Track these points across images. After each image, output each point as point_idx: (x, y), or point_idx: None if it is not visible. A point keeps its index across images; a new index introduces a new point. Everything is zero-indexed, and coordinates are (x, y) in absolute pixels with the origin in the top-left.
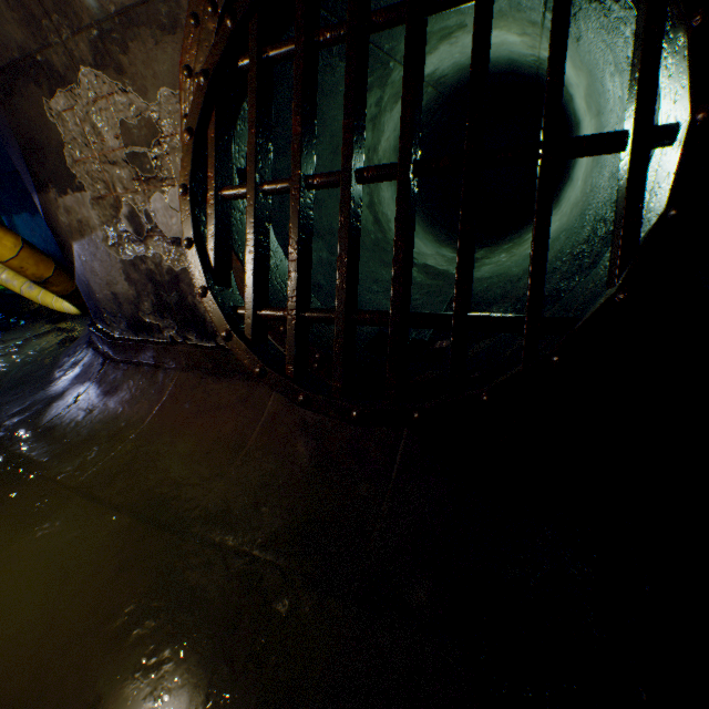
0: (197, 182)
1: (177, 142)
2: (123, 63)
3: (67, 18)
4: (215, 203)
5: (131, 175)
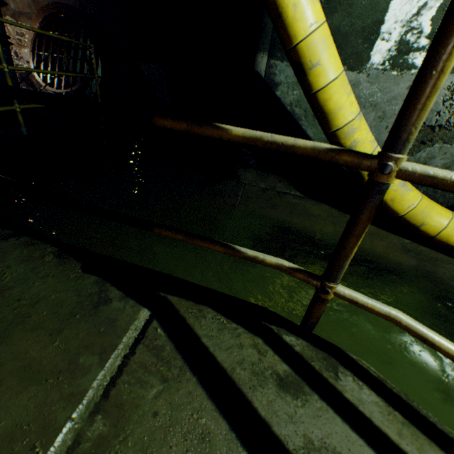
0: (34, 50)
1: (31, 40)
2: (19, 20)
3: (6, 7)
4: (37, 54)
5: (17, 43)
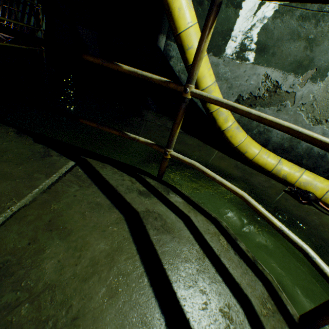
0: None
1: None
2: None
3: None
4: None
5: None
